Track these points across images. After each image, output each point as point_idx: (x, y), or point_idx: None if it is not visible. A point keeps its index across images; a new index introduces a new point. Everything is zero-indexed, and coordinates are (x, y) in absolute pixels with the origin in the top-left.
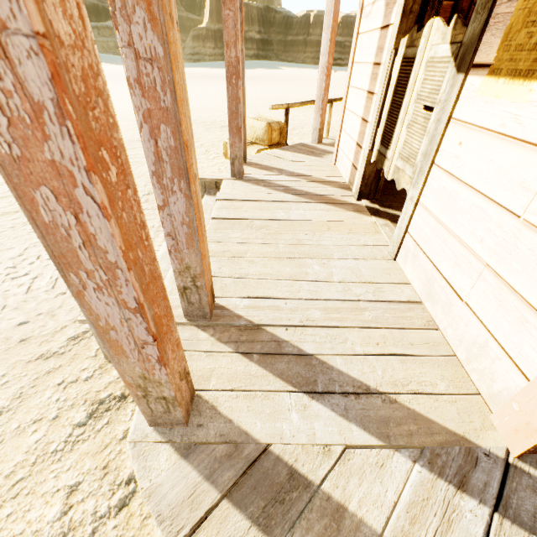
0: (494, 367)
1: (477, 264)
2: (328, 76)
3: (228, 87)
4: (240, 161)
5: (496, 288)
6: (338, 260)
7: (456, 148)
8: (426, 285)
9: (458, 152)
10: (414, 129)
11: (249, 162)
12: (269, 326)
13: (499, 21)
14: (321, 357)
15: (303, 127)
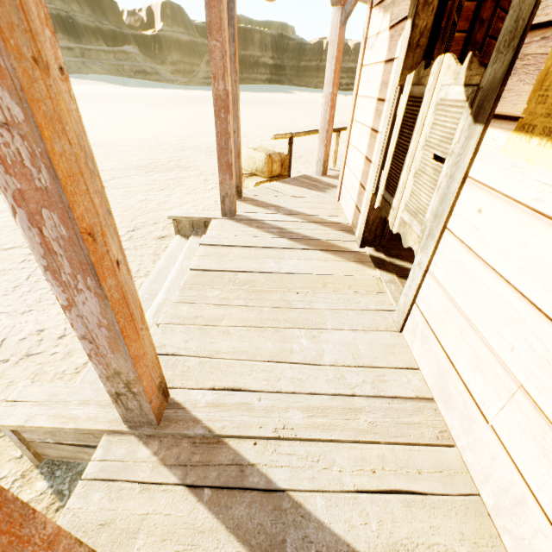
0: (537, 543)
1: (507, 380)
2: (333, 107)
3: (217, 122)
4: (231, 199)
5: (536, 426)
6: (332, 331)
7: (474, 215)
8: (439, 380)
9: (477, 221)
10: (423, 180)
11: (245, 197)
12: (233, 438)
13: (529, 63)
14: (296, 496)
15: (310, 154)
